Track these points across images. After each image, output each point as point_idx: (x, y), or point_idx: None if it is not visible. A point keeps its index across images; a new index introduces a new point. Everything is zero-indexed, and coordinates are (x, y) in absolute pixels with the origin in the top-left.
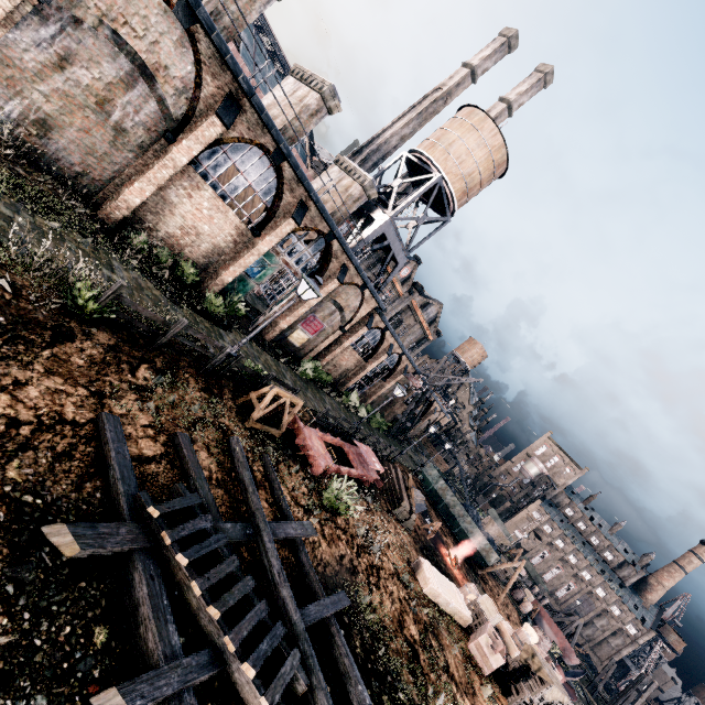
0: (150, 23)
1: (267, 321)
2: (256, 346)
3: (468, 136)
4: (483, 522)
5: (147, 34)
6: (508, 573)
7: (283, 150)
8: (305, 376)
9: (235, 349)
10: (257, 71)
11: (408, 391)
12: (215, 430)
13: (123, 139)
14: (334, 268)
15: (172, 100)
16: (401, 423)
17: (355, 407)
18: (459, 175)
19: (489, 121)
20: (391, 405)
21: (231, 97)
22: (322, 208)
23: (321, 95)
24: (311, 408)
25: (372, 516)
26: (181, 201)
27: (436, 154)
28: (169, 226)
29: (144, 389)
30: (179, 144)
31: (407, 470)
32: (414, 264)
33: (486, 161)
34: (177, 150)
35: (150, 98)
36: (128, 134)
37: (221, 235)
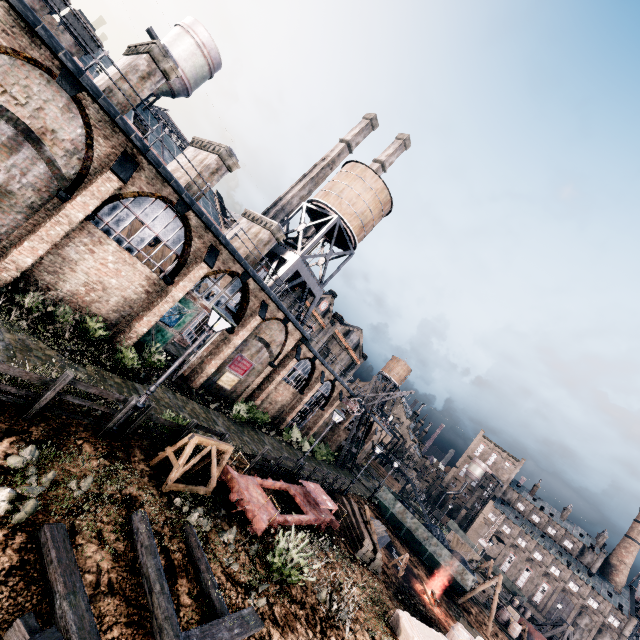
0: (32, 92)
1: (177, 361)
2: (180, 396)
3: (355, 183)
4: (447, 539)
5: (29, 102)
6: (486, 592)
7: (185, 199)
8: (239, 418)
9: (142, 399)
10: (150, 131)
11: (347, 416)
12: (115, 506)
13: (10, 201)
14: (254, 306)
15: (63, 161)
16: (347, 450)
17: (297, 442)
18: (354, 215)
19: (369, 171)
20: (334, 434)
21: (127, 155)
22: (232, 250)
23: (219, 155)
24: (248, 452)
25: (333, 568)
26: (82, 257)
27: (331, 200)
28: (70, 284)
29: (4, 471)
30: (72, 201)
31: (361, 500)
32: (331, 298)
33: (374, 201)
34: (72, 206)
35: (38, 160)
36: (15, 196)
37: (131, 287)
